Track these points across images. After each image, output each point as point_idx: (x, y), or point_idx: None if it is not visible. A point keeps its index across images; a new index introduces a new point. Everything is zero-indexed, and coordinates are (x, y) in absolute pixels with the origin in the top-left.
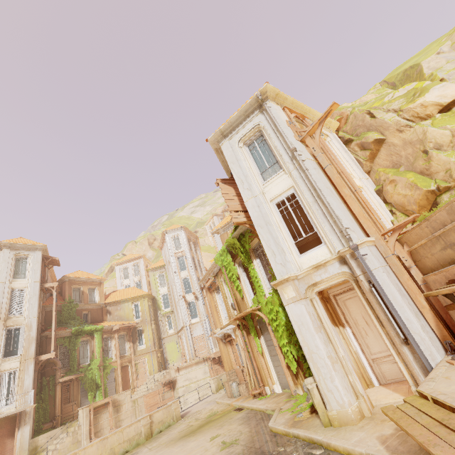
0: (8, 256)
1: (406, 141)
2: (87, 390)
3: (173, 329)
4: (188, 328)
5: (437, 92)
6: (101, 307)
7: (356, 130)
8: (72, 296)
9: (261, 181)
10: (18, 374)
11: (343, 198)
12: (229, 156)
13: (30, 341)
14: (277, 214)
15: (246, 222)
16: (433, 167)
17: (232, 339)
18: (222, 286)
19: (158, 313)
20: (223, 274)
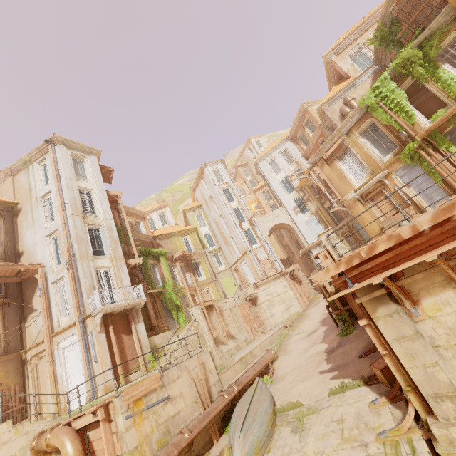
0: (65, 152)
1: None
2: (170, 309)
3: (224, 265)
4: (251, 252)
5: None
6: (150, 240)
7: None
8: None
9: None
10: (113, 273)
11: None
12: None
13: (115, 242)
14: None
15: None
16: None
17: (382, 189)
18: (359, 141)
19: (205, 251)
20: (375, 114)
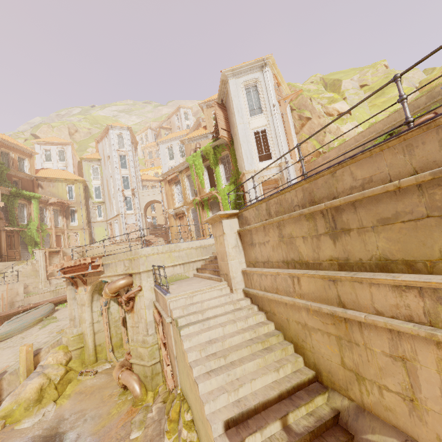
0: None
1: (319, 124)
2: (27, 244)
3: (103, 217)
4: (123, 216)
5: (340, 105)
6: (32, 179)
7: (300, 106)
8: (1, 159)
9: (249, 116)
10: None
11: (287, 141)
12: (233, 90)
13: None
14: (253, 138)
15: (226, 138)
16: (324, 141)
17: (184, 215)
18: (184, 180)
19: (89, 201)
20: (191, 171)
